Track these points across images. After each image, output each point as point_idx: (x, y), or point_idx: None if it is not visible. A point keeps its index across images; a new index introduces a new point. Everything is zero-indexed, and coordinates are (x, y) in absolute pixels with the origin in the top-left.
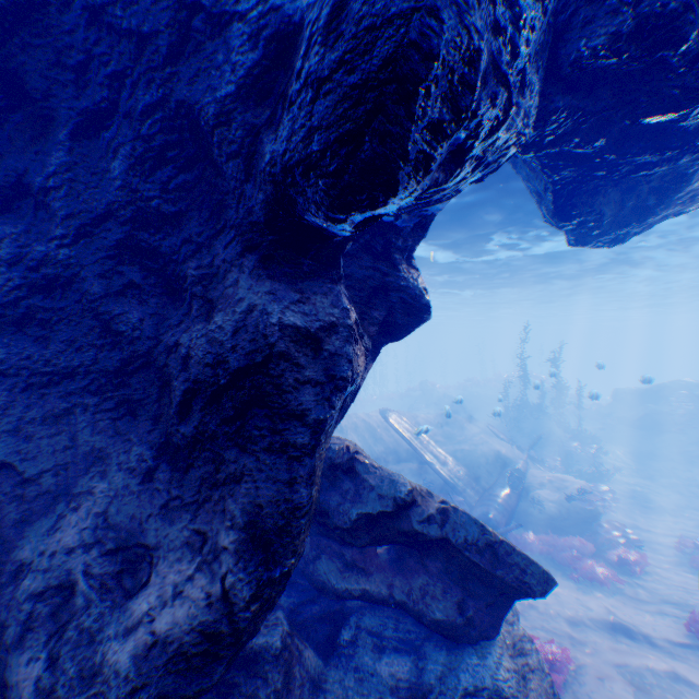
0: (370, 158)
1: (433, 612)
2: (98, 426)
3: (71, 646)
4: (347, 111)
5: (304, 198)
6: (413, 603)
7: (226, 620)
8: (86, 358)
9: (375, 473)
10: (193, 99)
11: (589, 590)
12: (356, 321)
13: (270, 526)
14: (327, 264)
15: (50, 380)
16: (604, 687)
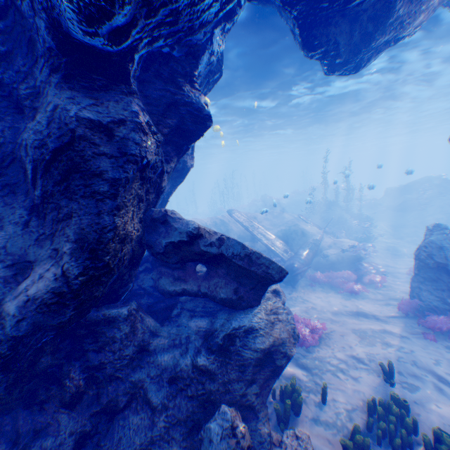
0: None
1: (220, 295)
2: None
3: None
4: None
5: (62, 17)
6: (210, 292)
7: (66, 286)
8: None
9: (179, 222)
10: None
11: (348, 298)
12: (148, 123)
13: (91, 240)
14: (116, 81)
15: None
16: (342, 339)
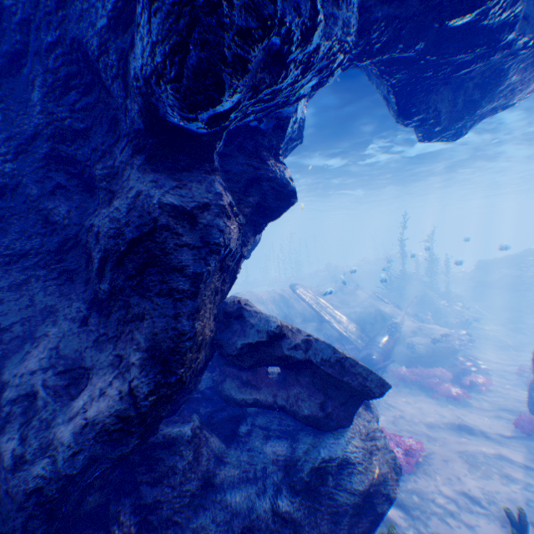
0: (197, 63)
1: (302, 410)
2: (49, 290)
3: (35, 429)
4: (172, 26)
5: (162, 103)
6: (290, 406)
7: (133, 408)
8: (35, 243)
9: (256, 316)
10: (81, 35)
11: (445, 404)
12: (231, 204)
13: (164, 348)
14: (201, 160)
15: (11, 260)
16: (446, 466)
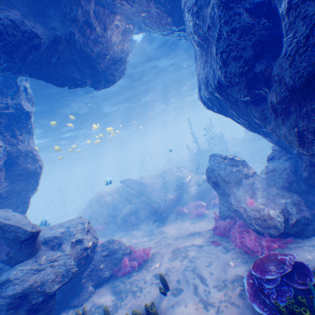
0: None
1: None
2: None
3: None
4: None
5: None
6: None
7: None
8: None
9: None
10: None
11: (194, 221)
12: None
13: None
14: None
15: None
16: (160, 260)
